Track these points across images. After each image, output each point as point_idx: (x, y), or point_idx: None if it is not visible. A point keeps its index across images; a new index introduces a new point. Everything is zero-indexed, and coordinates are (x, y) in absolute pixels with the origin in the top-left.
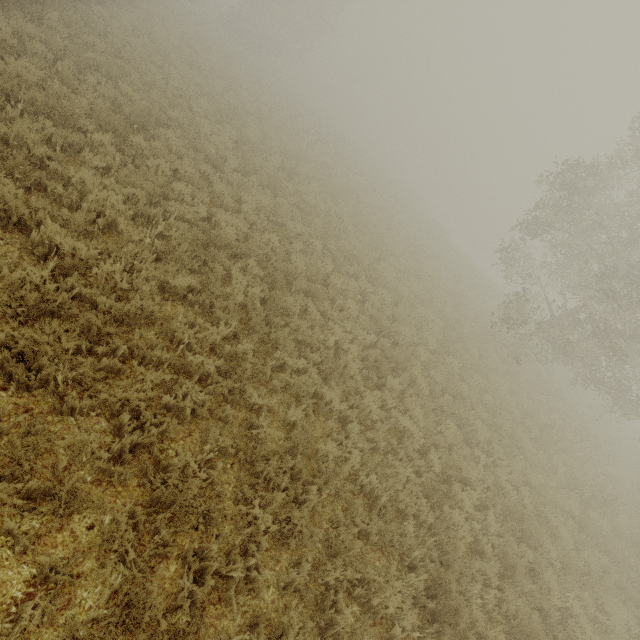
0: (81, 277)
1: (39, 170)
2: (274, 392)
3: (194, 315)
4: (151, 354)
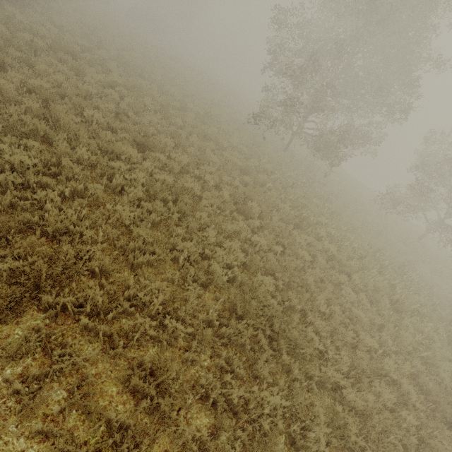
0: None
1: None
2: None
3: None
4: None
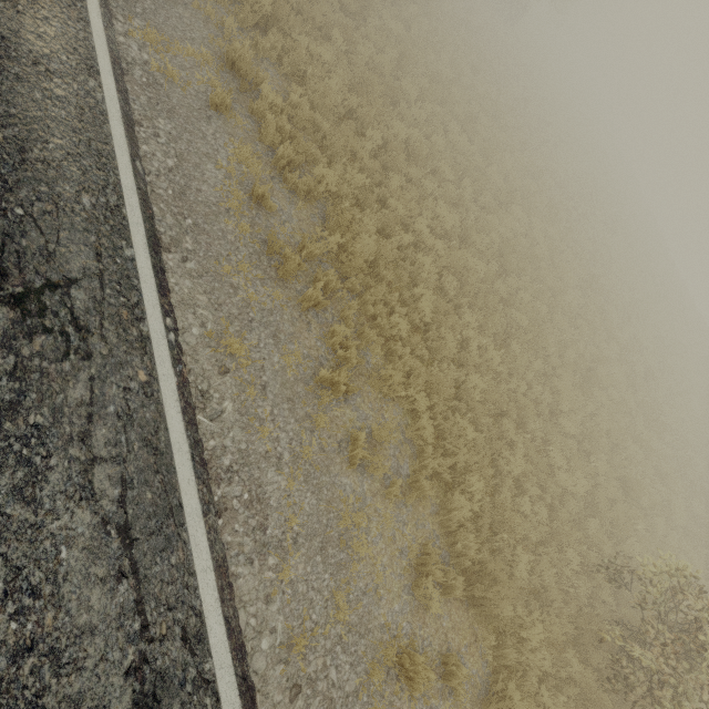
0: None
1: None
2: None
3: None
4: None
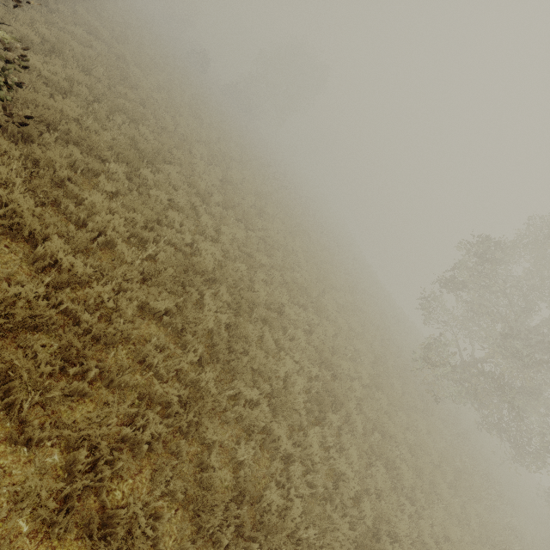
0: (70, 290)
1: (58, 188)
2: (226, 423)
3: (166, 339)
4: (120, 379)
